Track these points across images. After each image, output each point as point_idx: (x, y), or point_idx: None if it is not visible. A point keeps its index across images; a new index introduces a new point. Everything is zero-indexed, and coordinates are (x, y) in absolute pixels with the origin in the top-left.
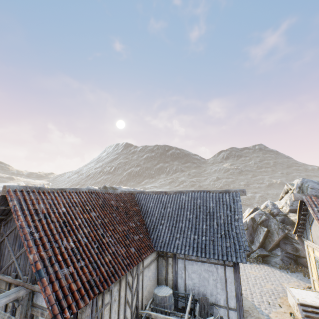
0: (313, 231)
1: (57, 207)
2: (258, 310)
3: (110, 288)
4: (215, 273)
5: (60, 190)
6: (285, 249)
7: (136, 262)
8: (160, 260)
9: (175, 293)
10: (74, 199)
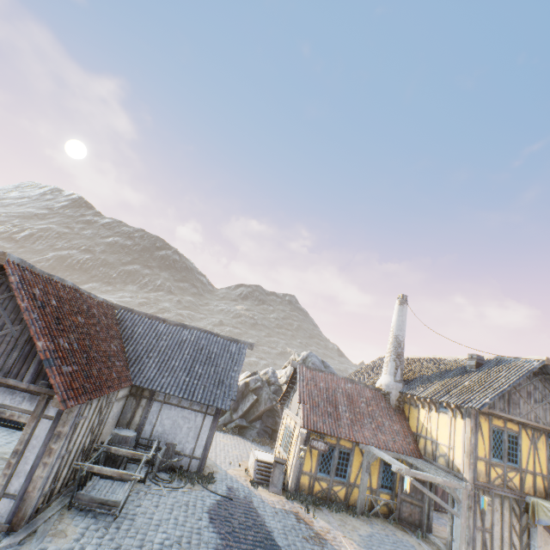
0: (294, 399)
1: (49, 297)
2: (219, 467)
3: (93, 401)
4: (192, 421)
5: (48, 275)
6: (266, 423)
7: (117, 387)
8: (129, 400)
9: (137, 439)
10: (62, 293)
